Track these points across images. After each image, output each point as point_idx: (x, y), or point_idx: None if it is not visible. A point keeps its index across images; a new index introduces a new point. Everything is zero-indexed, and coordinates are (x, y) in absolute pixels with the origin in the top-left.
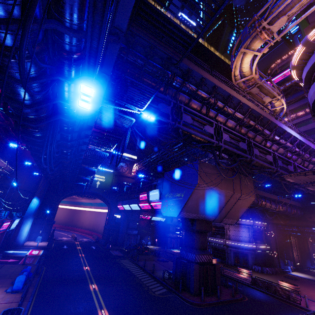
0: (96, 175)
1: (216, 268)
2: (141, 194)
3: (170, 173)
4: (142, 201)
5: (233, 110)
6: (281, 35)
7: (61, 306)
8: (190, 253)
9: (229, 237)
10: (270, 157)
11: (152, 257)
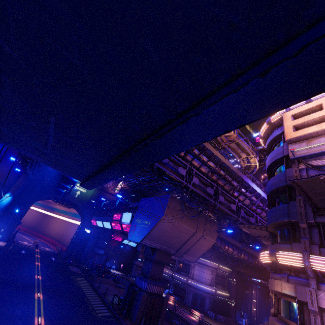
0: (79, 184)
1: (164, 301)
2: (116, 213)
3: (145, 200)
4: (115, 220)
5: (207, 159)
6: None
7: (1, 306)
8: (143, 281)
9: (192, 277)
10: (234, 206)
11: (111, 281)
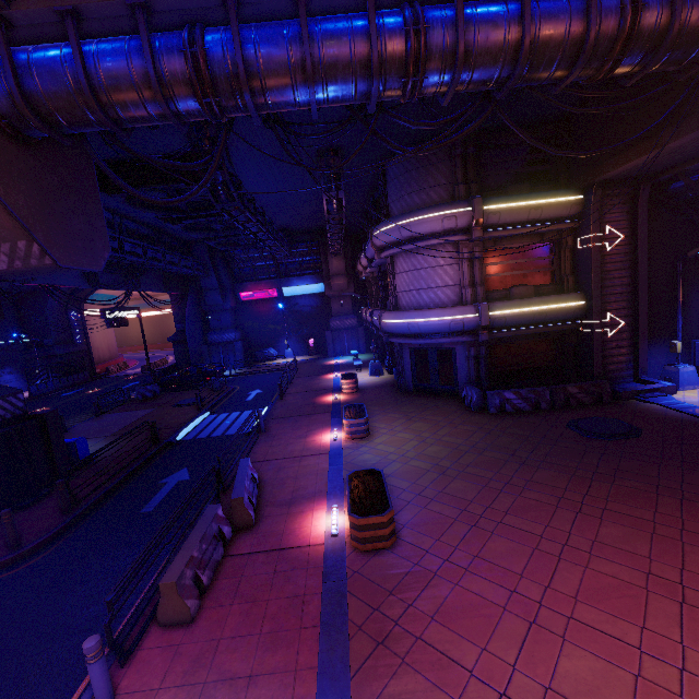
0: None
1: None
2: None
3: None
4: None
5: None
6: None
7: None
8: None
9: (394, 303)
10: None
11: (190, 395)
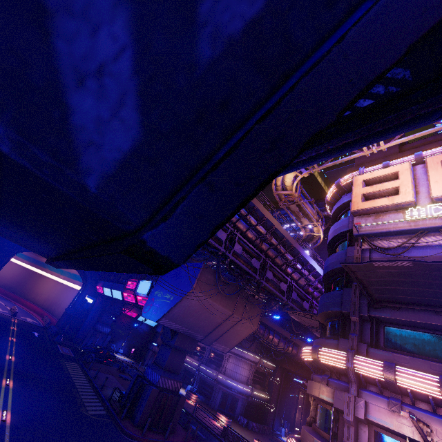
0: None
1: (180, 400)
2: (130, 280)
3: None
4: (128, 289)
5: (256, 222)
6: (321, 167)
7: None
8: (156, 373)
9: (224, 371)
10: (284, 286)
11: (114, 370)
